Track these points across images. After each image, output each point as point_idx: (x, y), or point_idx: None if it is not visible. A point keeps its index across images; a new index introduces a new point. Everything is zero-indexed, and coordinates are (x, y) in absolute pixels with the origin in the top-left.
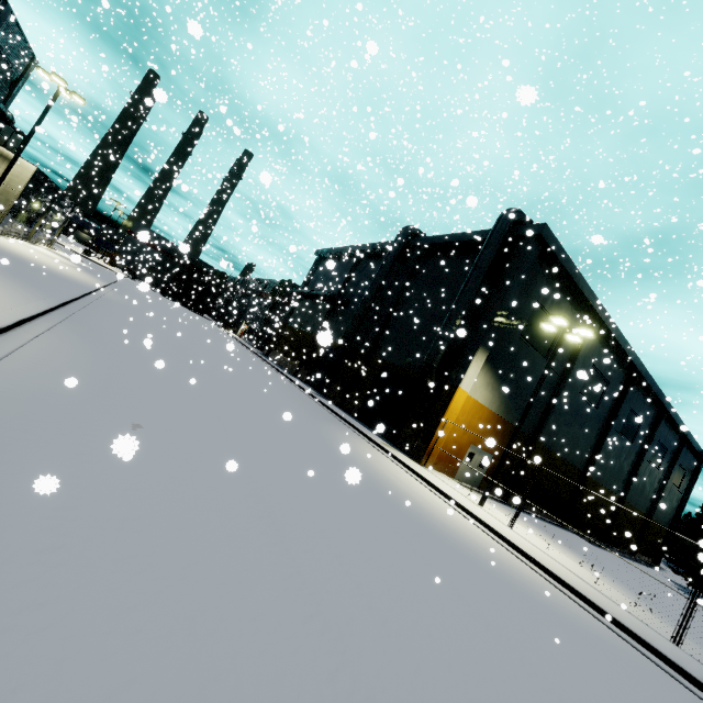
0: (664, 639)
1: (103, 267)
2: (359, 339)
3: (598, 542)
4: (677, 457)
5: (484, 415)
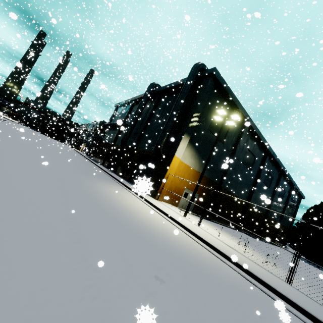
0: (281, 281)
1: (4, 118)
2: (131, 142)
3: (256, 237)
4: (290, 194)
5: (192, 172)
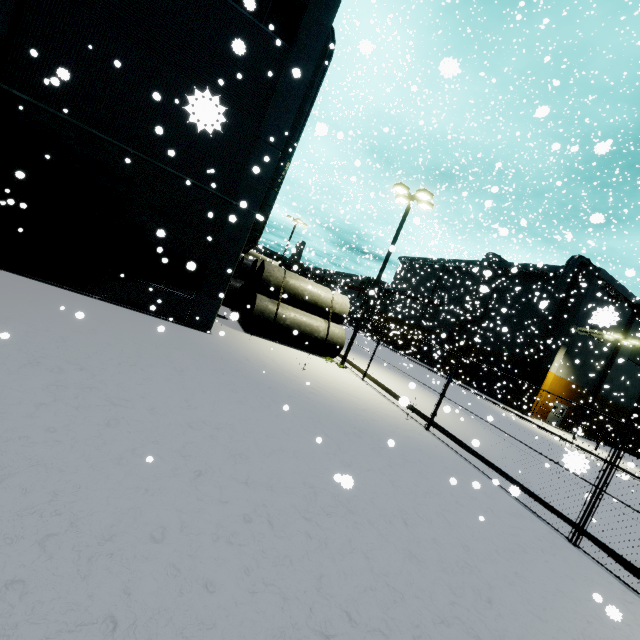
0: None
1: None
2: (458, 332)
3: None
4: None
5: (563, 383)
